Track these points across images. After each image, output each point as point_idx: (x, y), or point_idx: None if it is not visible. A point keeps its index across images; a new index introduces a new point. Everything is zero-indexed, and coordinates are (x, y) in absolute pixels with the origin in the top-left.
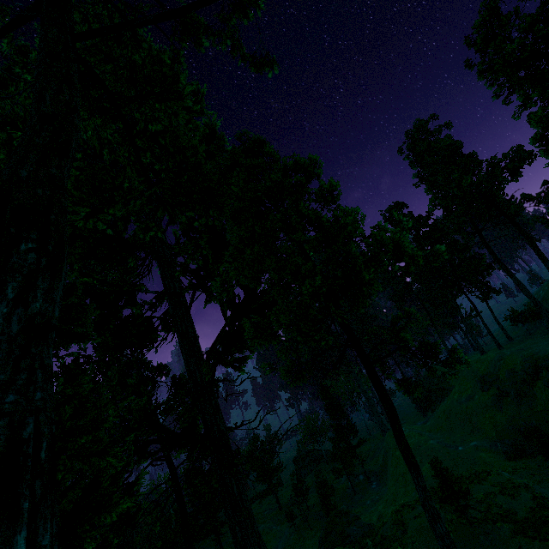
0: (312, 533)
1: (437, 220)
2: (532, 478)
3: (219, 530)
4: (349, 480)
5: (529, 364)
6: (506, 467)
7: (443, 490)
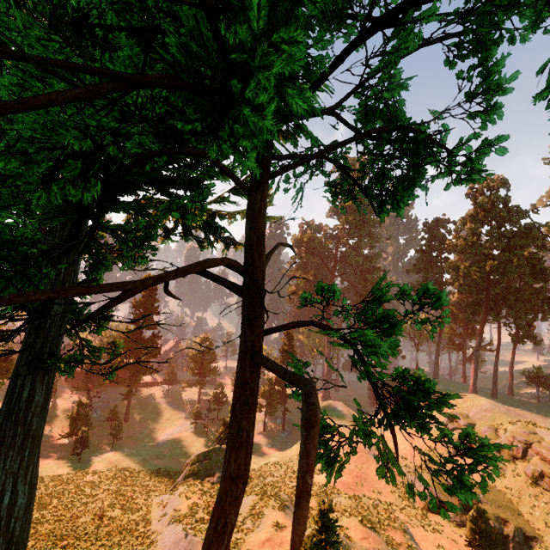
0: (205, 440)
1: (537, 223)
2: (436, 549)
3: (130, 391)
4: (265, 418)
5: (524, 439)
6: (416, 514)
7: (312, 542)
